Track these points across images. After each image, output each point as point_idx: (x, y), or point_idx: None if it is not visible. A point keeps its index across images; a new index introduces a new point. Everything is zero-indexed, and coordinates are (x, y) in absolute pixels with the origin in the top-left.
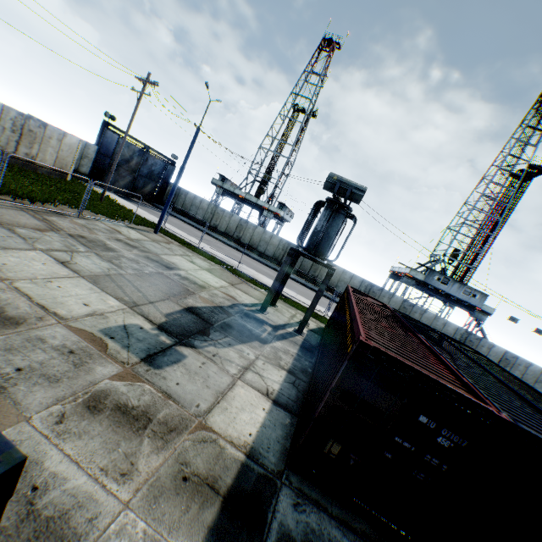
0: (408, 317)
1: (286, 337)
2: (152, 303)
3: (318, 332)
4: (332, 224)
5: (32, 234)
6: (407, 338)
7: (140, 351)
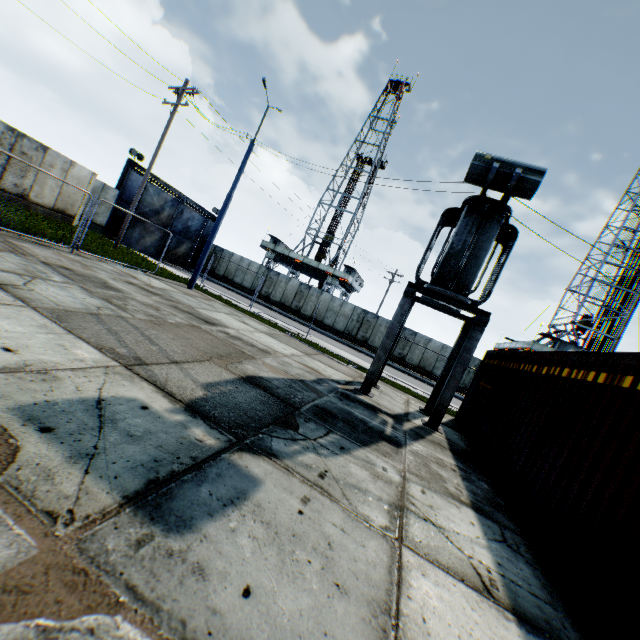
0: None
1: (421, 434)
2: (177, 363)
3: (454, 427)
4: (481, 238)
5: None
6: None
7: (126, 470)
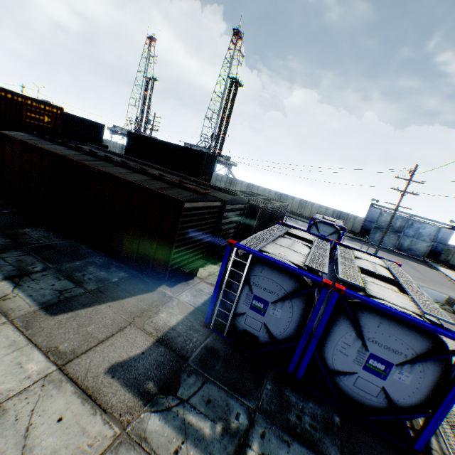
0: None
1: None
2: None
3: None
4: None
5: None
6: None
7: None
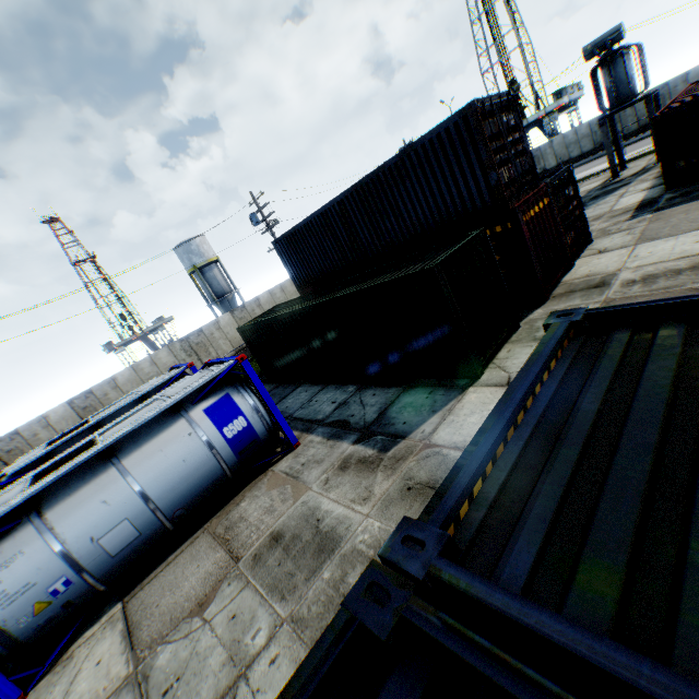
0: None
1: (647, 171)
2: None
3: None
4: (615, 74)
5: None
6: None
7: None
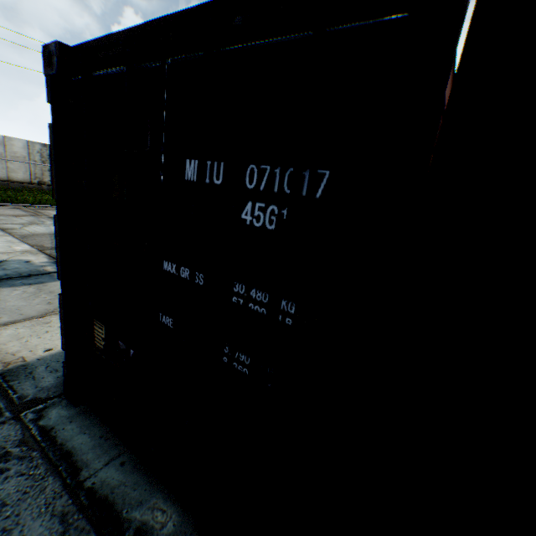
0: None
1: None
2: None
3: None
4: None
5: (1, 218)
6: None
7: None
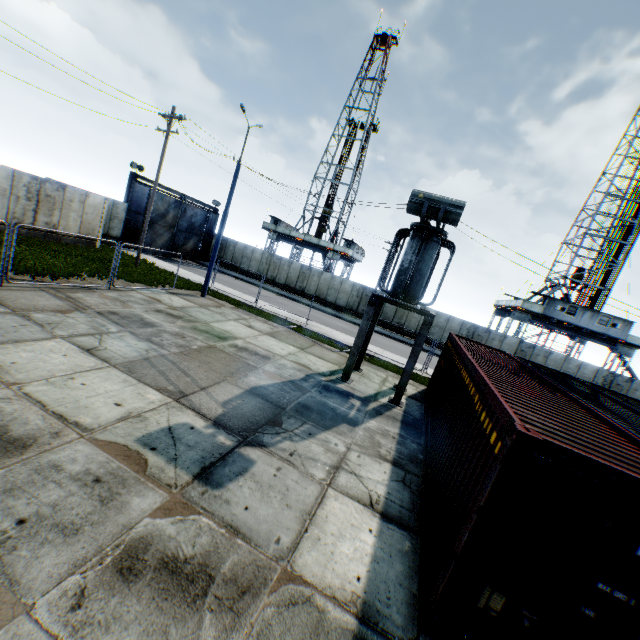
0: (538, 365)
1: (381, 412)
2: (204, 389)
3: (420, 398)
4: (423, 257)
5: (52, 318)
6: (560, 403)
7: (191, 464)
